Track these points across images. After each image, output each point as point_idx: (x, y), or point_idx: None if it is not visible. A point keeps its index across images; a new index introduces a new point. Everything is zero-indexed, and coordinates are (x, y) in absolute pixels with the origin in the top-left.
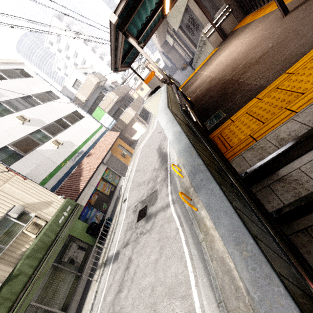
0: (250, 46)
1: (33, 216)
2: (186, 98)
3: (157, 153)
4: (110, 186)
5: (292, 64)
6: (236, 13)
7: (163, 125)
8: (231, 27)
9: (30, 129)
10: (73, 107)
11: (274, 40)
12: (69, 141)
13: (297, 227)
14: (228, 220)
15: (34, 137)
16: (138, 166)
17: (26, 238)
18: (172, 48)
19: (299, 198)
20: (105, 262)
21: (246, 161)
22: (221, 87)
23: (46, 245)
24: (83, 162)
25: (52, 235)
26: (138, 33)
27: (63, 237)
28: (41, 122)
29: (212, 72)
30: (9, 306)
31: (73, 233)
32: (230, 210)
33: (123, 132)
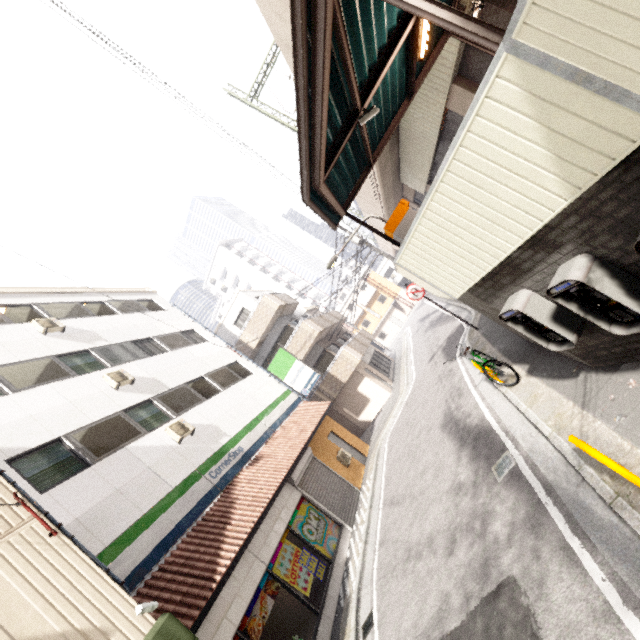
0: None
1: None
2: None
3: (446, 434)
4: (312, 561)
5: None
6: None
7: None
8: None
9: (129, 400)
10: (230, 356)
11: None
12: (212, 424)
13: None
14: None
15: (133, 416)
16: (390, 487)
17: None
18: None
19: None
20: None
21: None
22: None
23: None
24: (240, 480)
25: None
26: (362, 92)
27: None
28: (159, 384)
29: None
30: None
31: None
32: None
33: (337, 406)
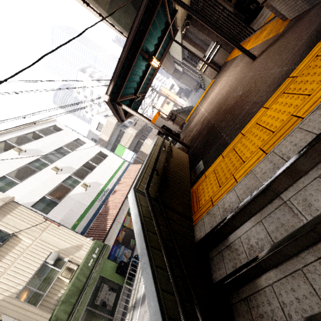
0: (230, 88)
1: (66, 261)
2: (180, 142)
3: None
4: None
5: (246, 123)
6: (226, 47)
7: (130, 205)
8: (223, 59)
9: (62, 177)
10: (97, 149)
11: (243, 88)
12: (96, 181)
13: (242, 295)
14: (153, 303)
15: (66, 183)
16: None
17: (61, 284)
18: (183, 73)
19: (235, 269)
20: (134, 305)
21: (204, 226)
22: (207, 132)
23: (78, 290)
24: (109, 200)
25: (83, 279)
26: (136, 90)
27: (93, 280)
28: (71, 168)
29: (206, 109)
30: None
31: (103, 274)
32: (155, 294)
33: None
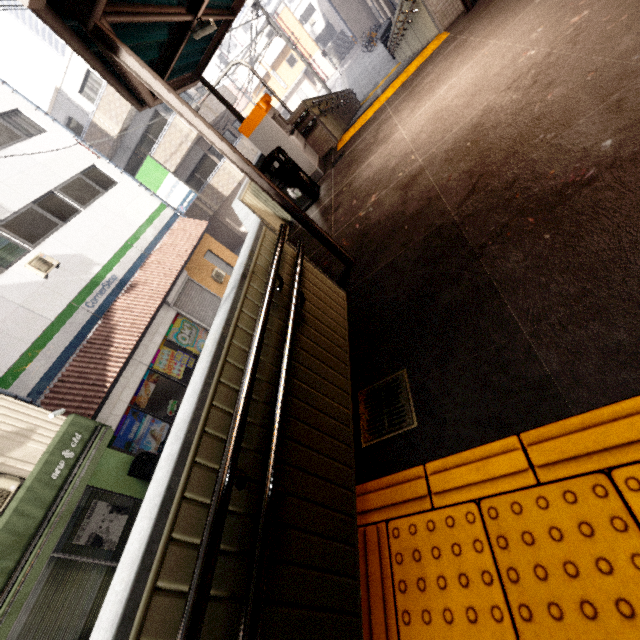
0: (537, 95)
1: None
2: (329, 243)
3: None
4: (185, 358)
5: None
6: None
7: None
8: None
9: None
10: (83, 157)
11: (624, 128)
12: (78, 254)
13: None
14: None
15: None
16: None
17: None
18: None
19: None
20: None
21: None
22: (427, 245)
23: (22, 538)
24: (117, 308)
25: (35, 512)
26: None
27: (63, 512)
28: None
29: (418, 141)
30: None
31: (97, 481)
32: None
33: (220, 215)
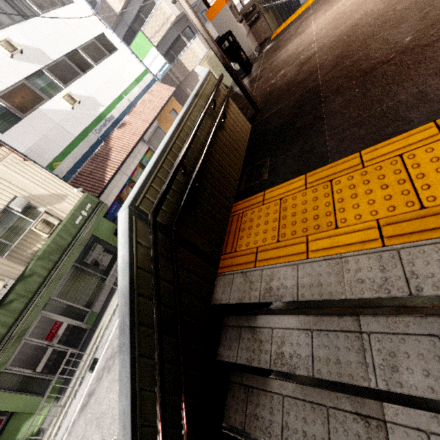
0: (393, 6)
1: (42, 212)
2: (247, 94)
3: None
4: None
5: (380, 138)
6: None
7: (119, 234)
8: None
9: (26, 69)
10: (97, 26)
11: (419, 30)
12: (91, 96)
13: (245, 380)
14: (125, 403)
15: (34, 84)
16: None
17: (37, 237)
18: None
19: (248, 365)
20: None
21: (231, 289)
22: (301, 98)
23: (61, 248)
24: (113, 137)
25: (67, 238)
26: None
27: (81, 241)
28: (43, 54)
29: (319, 34)
30: (25, 302)
31: (97, 234)
32: (129, 396)
33: (183, 85)
